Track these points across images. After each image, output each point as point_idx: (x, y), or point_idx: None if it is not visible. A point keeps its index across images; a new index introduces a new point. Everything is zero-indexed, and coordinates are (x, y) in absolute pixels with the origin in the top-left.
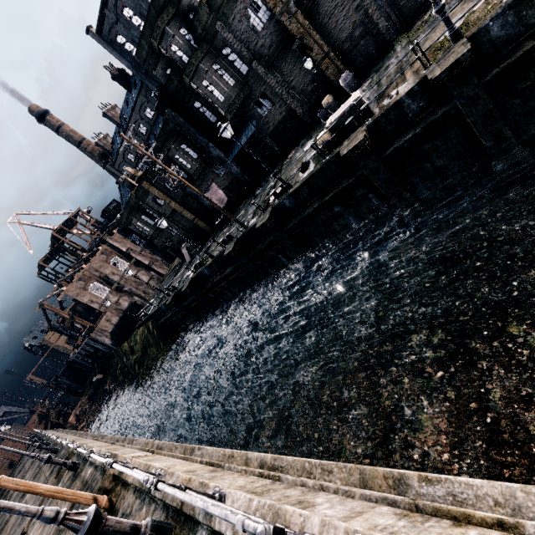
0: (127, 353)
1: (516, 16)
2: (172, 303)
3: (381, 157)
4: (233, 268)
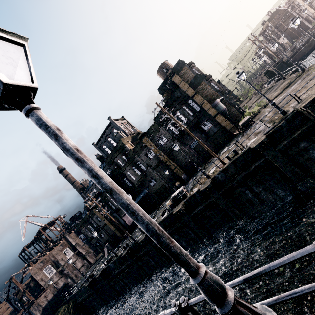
0: None
1: (224, 174)
2: (88, 287)
3: (190, 215)
4: (126, 265)
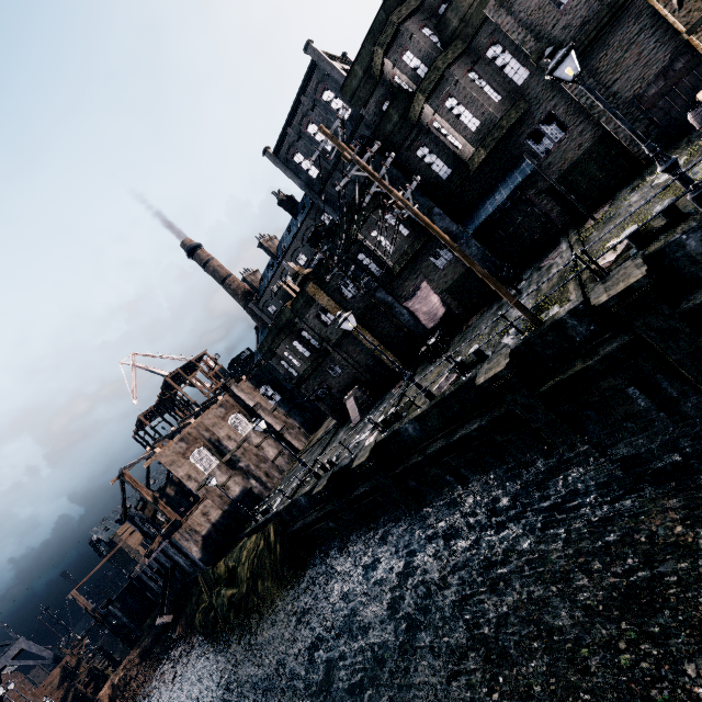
0: (221, 581)
1: None
2: (325, 493)
3: None
4: (488, 420)
